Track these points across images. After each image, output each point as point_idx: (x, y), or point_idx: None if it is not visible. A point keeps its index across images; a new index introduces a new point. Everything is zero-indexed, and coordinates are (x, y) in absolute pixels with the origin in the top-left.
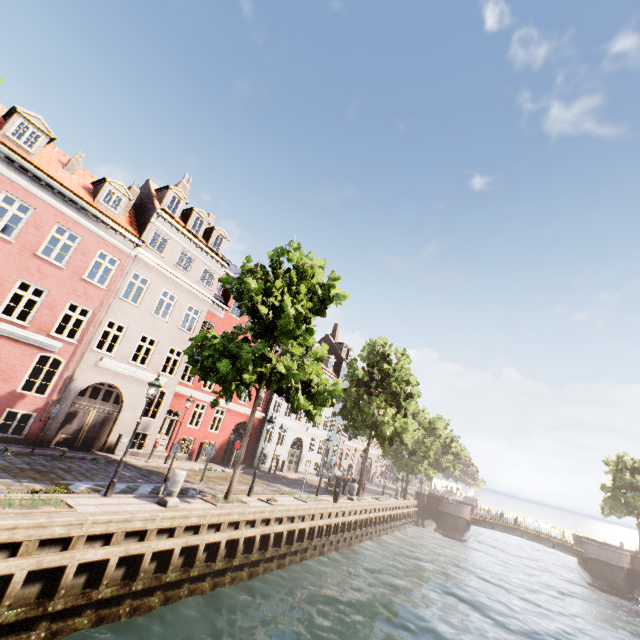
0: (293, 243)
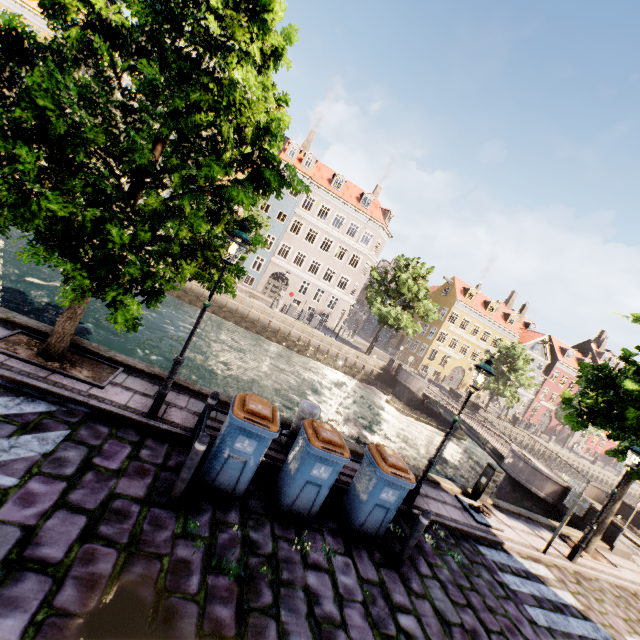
0: None
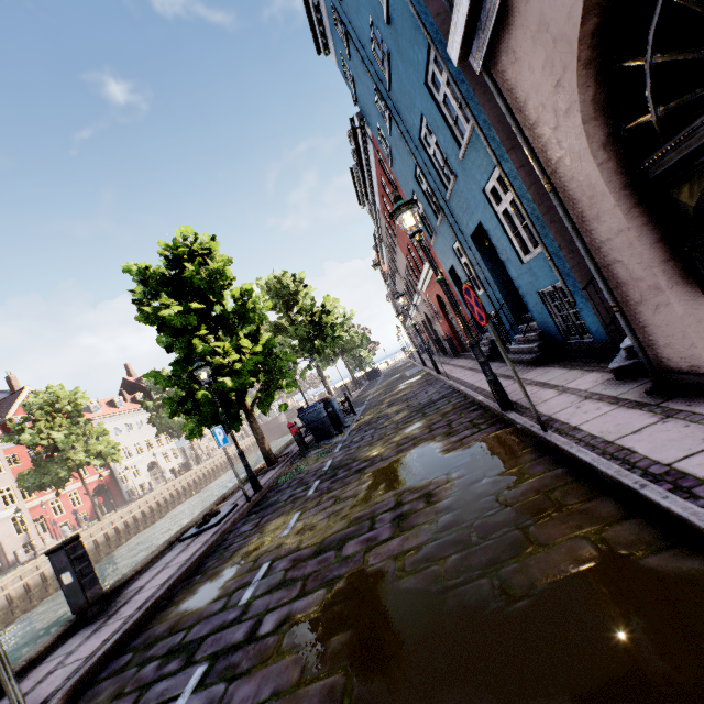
0: (32, 395)
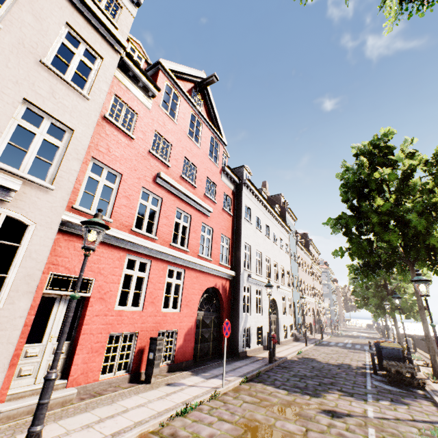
0: None
